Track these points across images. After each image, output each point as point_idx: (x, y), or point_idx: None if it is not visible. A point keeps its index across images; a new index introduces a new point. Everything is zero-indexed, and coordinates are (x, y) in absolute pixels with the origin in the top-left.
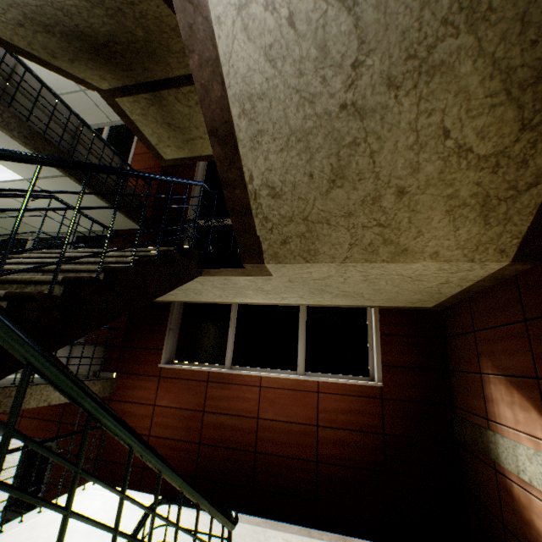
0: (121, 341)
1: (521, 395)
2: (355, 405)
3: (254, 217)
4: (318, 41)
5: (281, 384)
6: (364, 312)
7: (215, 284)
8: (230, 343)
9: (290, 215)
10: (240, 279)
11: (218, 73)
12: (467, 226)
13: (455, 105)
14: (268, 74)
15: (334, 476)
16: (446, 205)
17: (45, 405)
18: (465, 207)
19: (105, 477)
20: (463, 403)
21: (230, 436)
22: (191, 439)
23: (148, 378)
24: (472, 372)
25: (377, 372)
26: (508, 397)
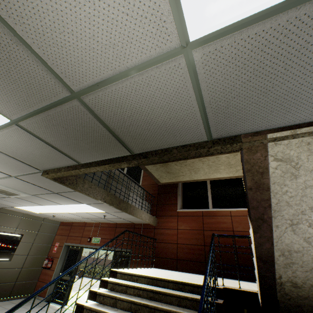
0: (156, 202)
1: None
2: None
3: None
4: None
5: (242, 213)
6: None
7: (209, 163)
8: (210, 198)
9: None
10: (222, 157)
11: None
12: None
13: None
14: None
15: None
16: None
17: (141, 218)
18: None
19: (157, 265)
20: None
21: (220, 241)
22: (199, 243)
23: (172, 217)
24: None
25: None
26: None
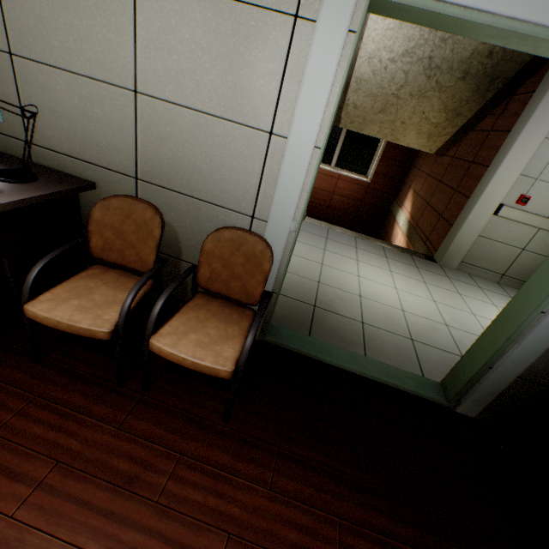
0: None
1: (412, 198)
2: (353, 188)
3: (343, 111)
4: (392, 76)
5: (321, 171)
6: (379, 140)
7: None
8: None
9: (358, 116)
10: None
11: (352, 69)
12: (421, 140)
13: (428, 107)
14: (370, 77)
15: (333, 214)
16: (417, 132)
17: None
18: (423, 134)
19: None
20: (400, 197)
21: None
22: None
23: None
24: (408, 186)
25: (370, 175)
26: (410, 198)
